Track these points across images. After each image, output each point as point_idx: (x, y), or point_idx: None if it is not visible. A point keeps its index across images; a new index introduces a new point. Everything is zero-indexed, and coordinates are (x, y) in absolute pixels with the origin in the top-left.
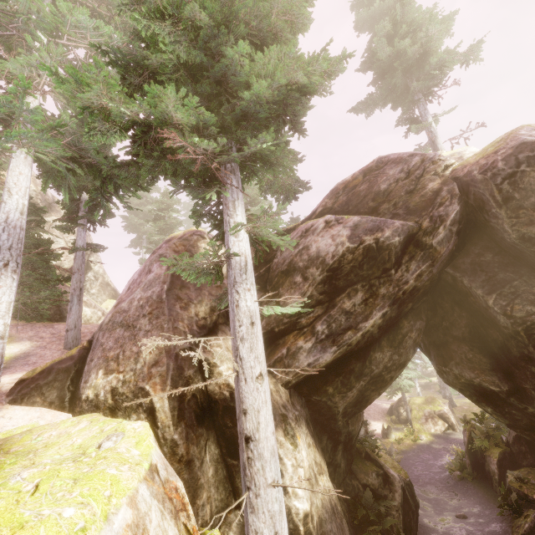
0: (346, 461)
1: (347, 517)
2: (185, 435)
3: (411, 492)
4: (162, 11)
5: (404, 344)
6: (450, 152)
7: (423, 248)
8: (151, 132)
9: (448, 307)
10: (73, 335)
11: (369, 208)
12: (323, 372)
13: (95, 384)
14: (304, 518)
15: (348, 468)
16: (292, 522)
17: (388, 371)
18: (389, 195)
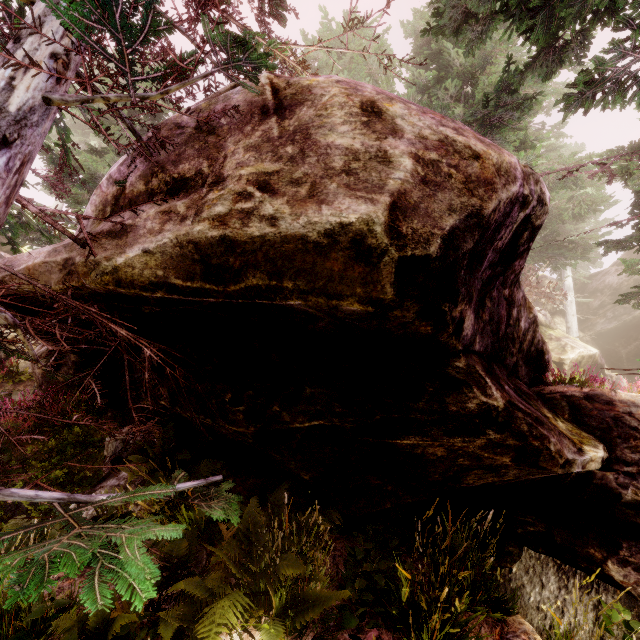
0: None
1: None
2: None
3: None
4: None
5: None
6: None
7: None
8: None
9: None
10: None
11: None
12: (612, 336)
13: None
14: None
15: None
16: None
17: None
18: None
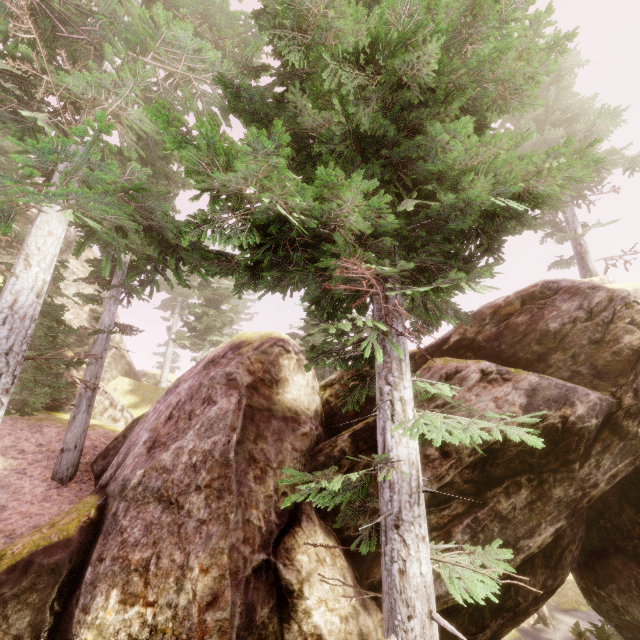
0: None
1: None
2: None
3: None
4: (360, 52)
5: (562, 562)
6: (630, 286)
7: (623, 437)
8: (292, 232)
9: (613, 501)
10: (69, 459)
11: (532, 353)
12: None
13: (101, 623)
14: None
15: None
16: None
17: (536, 603)
18: (564, 340)
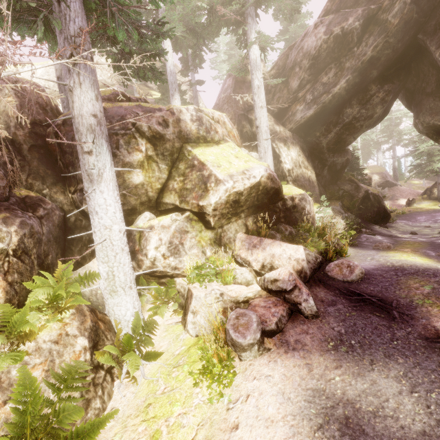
0: (331, 177)
1: (322, 192)
2: (243, 143)
3: (378, 200)
4: None
5: (371, 102)
6: None
7: (380, 25)
8: (213, 7)
9: (426, 70)
10: None
11: (353, 1)
12: (313, 124)
13: None
14: (288, 171)
15: (332, 181)
16: (284, 172)
17: (357, 121)
18: None
